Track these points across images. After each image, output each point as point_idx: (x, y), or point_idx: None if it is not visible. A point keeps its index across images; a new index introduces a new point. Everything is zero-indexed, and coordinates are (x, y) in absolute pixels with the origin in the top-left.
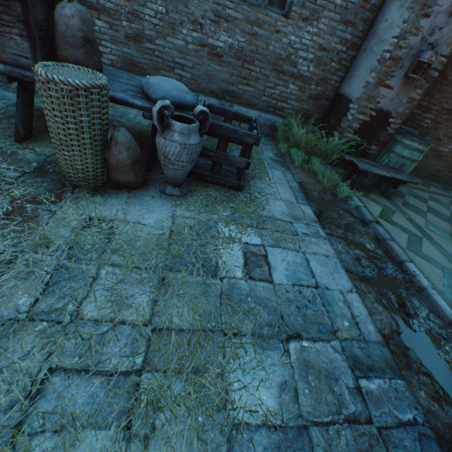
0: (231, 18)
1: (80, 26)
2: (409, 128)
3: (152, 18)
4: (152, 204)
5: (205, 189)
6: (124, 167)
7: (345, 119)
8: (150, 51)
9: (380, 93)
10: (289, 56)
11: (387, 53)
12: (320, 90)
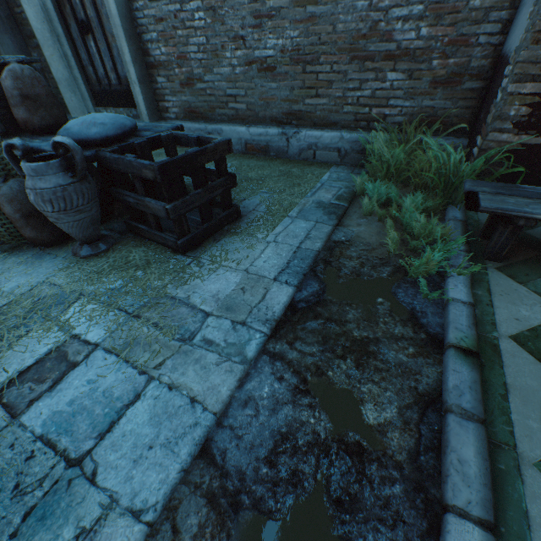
0: (274, 10)
1: (14, 85)
2: None
3: (197, 54)
4: (43, 265)
5: (132, 249)
6: (18, 222)
7: (493, 104)
8: (203, 91)
9: None
10: (374, 27)
11: None
12: (454, 63)
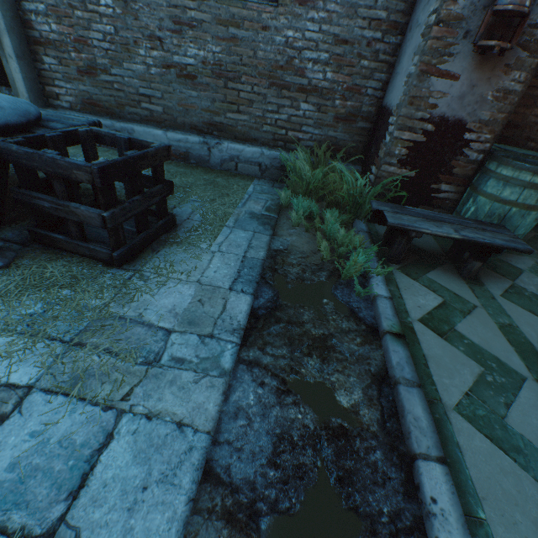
0: (196, 21)
1: None
2: (528, 151)
3: (102, 42)
4: None
5: (46, 263)
6: None
7: (383, 143)
8: (108, 84)
9: (433, 89)
10: (290, 62)
11: (433, 14)
12: (351, 105)
